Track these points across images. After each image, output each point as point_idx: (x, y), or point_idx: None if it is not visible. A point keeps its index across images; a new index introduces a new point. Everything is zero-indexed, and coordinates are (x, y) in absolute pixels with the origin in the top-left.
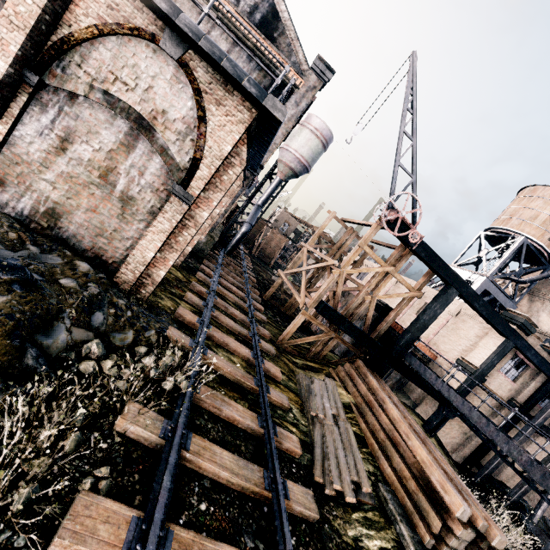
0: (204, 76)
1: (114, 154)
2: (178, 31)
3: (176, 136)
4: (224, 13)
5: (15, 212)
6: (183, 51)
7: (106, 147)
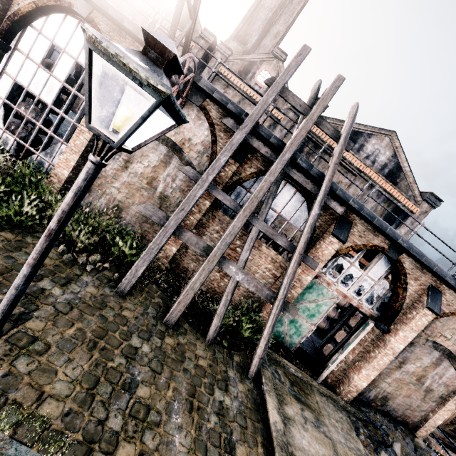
0: None
1: (427, 368)
2: None
3: None
4: (366, 173)
5: (365, 398)
6: None
7: (424, 365)
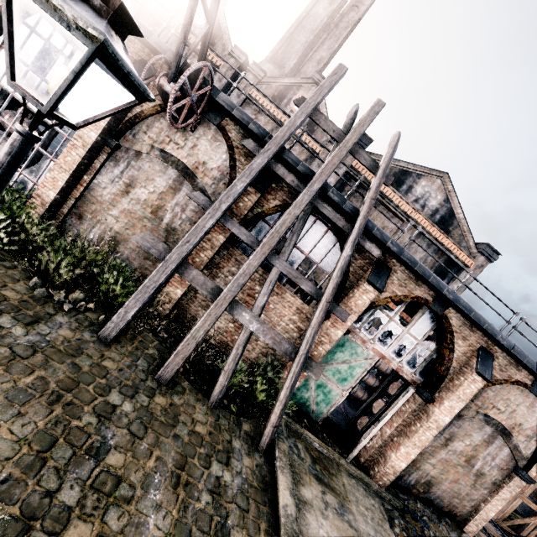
0: None
1: (478, 447)
2: None
3: (525, 438)
4: (414, 219)
5: (404, 482)
6: None
7: (474, 443)
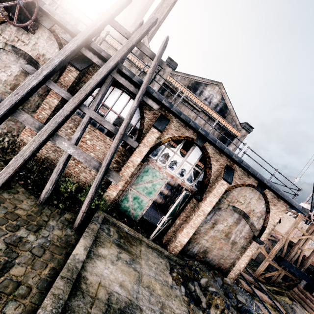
0: (270, 196)
1: (231, 226)
2: (266, 186)
3: (257, 218)
4: (205, 110)
5: (191, 253)
6: (264, 189)
7: (229, 224)
